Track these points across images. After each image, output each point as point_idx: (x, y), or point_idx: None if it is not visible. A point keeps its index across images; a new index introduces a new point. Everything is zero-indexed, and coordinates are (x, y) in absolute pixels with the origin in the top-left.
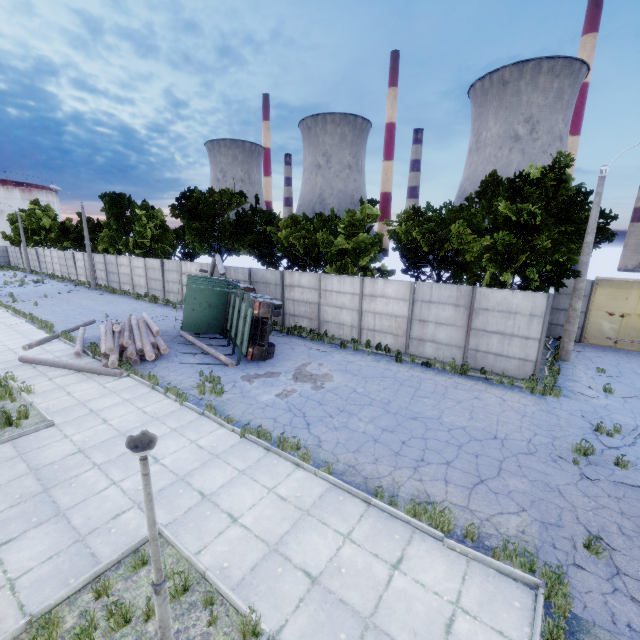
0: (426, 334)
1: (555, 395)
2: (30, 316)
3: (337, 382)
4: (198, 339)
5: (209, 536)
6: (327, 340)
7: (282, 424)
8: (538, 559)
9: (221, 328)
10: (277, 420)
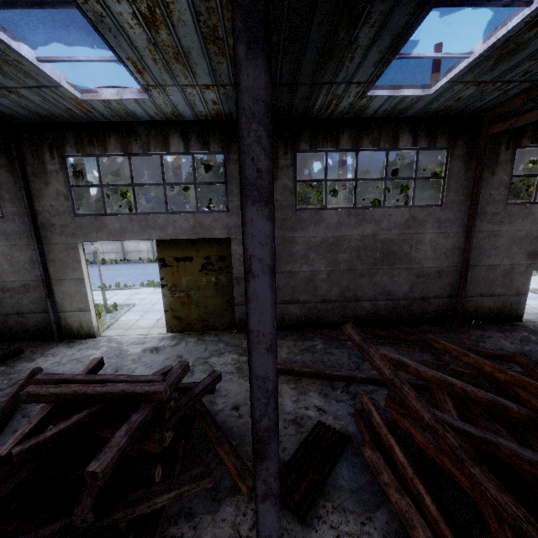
0: None
1: None
2: (149, 283)
3: None
4: None
5: (533, 288)
6: None
7: None
8: None
9: None
10: None
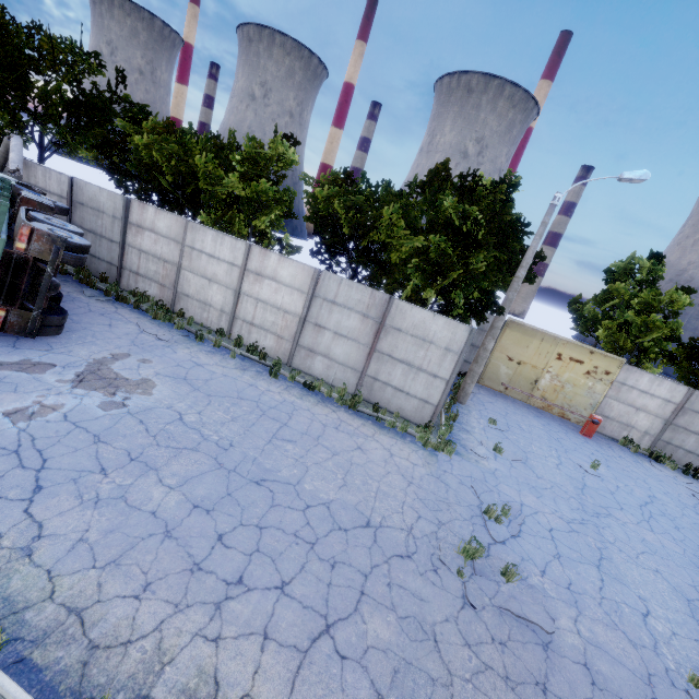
0: (319, 344)
1: (448, 452)
2: None
3: (157, 398)
4: None
5: None
6: (177, 323)
7: None
8: None
9: None
10: None
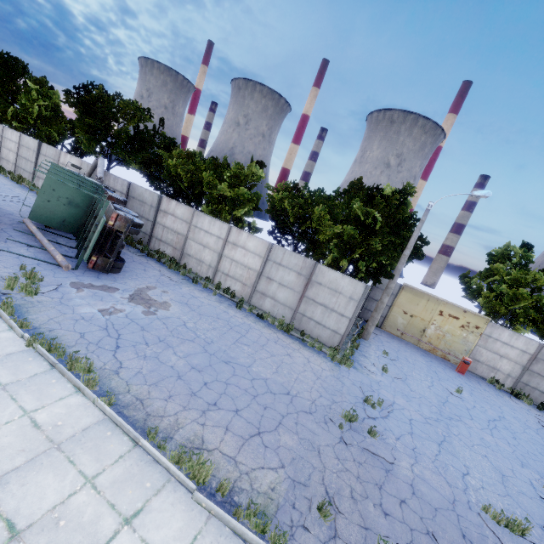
0: (269, 290)
1: (348, 365)
2: None
3: (172, 312)
4: (45, 232)
5: None
6: (182, 271)
7: (88, 341)
8: (275, 519)
9: (77, 229)
10: (85, 336)
